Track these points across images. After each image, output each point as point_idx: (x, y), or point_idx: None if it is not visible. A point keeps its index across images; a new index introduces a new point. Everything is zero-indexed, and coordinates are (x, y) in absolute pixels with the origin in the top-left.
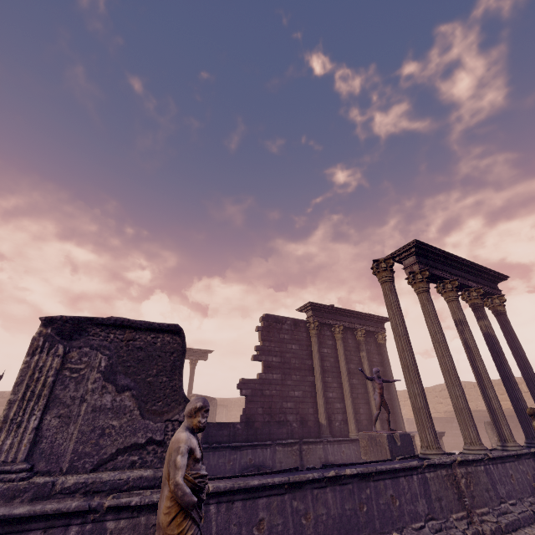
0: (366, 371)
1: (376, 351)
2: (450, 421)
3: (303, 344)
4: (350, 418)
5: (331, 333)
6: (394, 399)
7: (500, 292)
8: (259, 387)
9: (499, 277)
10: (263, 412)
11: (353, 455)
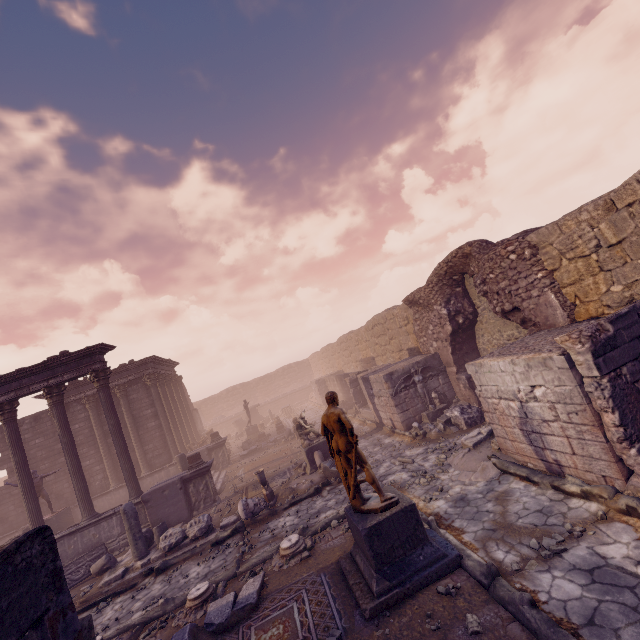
0: (127, 424)
1: (146, 395)
2: (333, 380)
3: (48, 434)
4: (108, 474)
5: (83, 405)
6: (165, 434)
7: (98, 364)
8: (7, 491)
9: (85, 351)
10: (16, 507)
11: (107, 504)
